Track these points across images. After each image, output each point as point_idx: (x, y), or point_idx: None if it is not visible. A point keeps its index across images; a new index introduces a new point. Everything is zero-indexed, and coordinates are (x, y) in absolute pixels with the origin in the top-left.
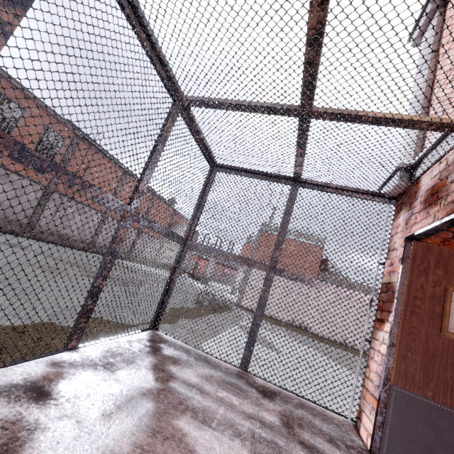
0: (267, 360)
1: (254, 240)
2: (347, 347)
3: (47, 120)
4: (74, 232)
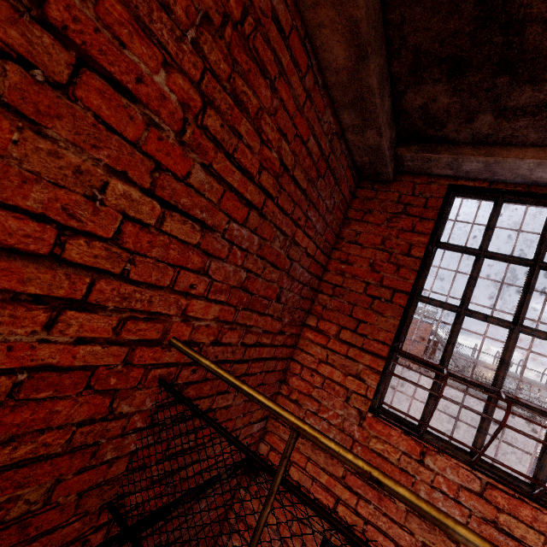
0: None
1: None
2: None
3: None
4: None
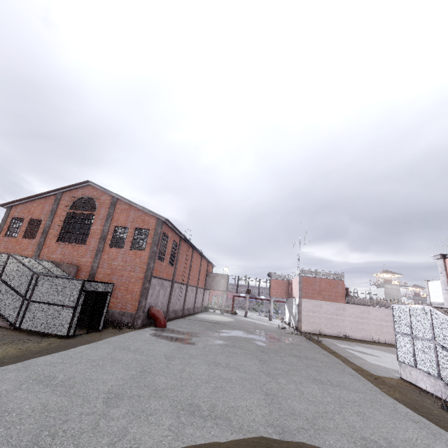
0: (389, 362)
1: (278, 275)
2: (377, 343)
3: (173, 237)
4: (178, 305)
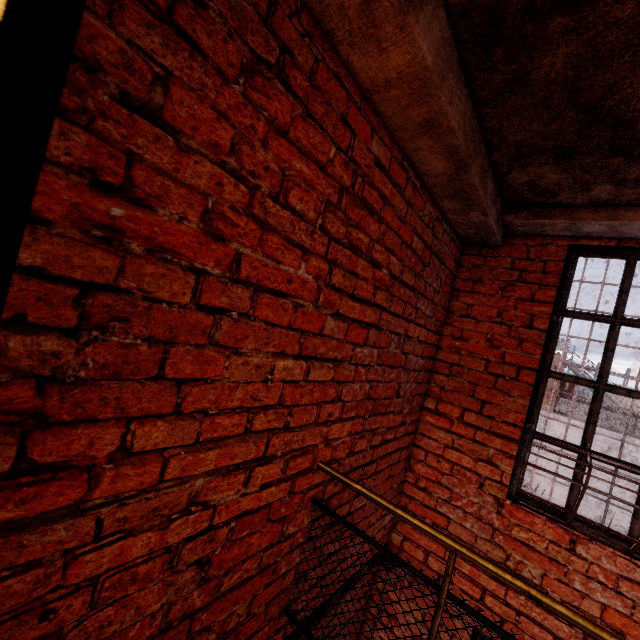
0: None
1: None
2: None
3: None
4: None
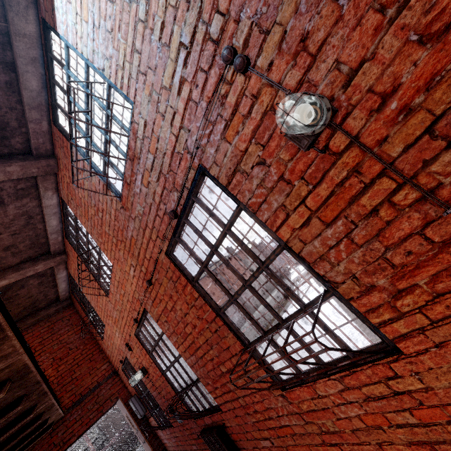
0: None
1: None
2: None
3: None
4: None
